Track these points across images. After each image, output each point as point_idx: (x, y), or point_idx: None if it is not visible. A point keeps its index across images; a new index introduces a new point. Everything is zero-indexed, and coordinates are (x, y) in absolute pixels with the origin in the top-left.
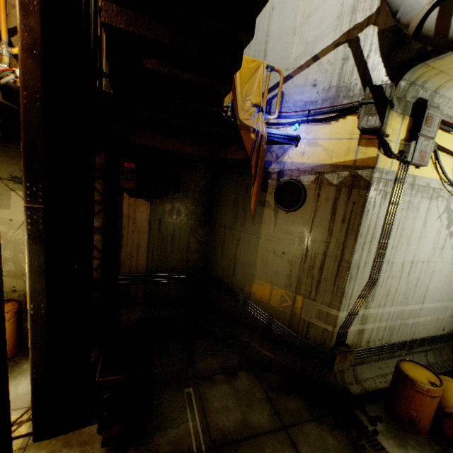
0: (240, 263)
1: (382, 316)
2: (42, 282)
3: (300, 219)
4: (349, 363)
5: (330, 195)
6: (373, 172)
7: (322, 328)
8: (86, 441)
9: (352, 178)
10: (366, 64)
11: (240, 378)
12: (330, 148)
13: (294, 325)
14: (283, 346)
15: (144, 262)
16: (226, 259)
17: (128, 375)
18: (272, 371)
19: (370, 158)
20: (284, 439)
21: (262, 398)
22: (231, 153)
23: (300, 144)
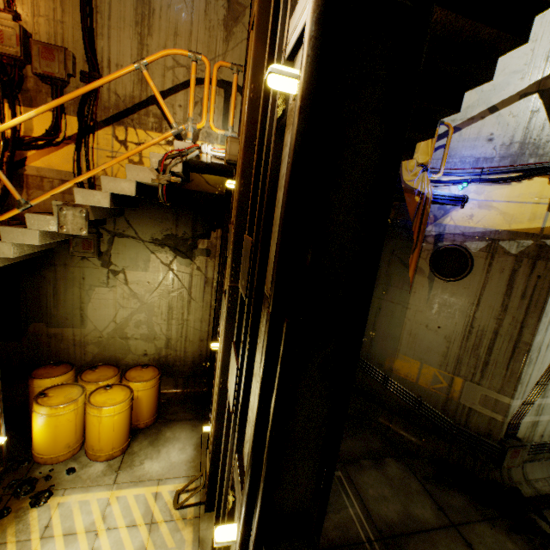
0: (379, 335)
1: None
2: None
3: (463, 291)
4: (520, 459)
5: (506, 266)
6: None
7: (488, 416)
8: None
9: (537, 248)
10: None
11: (388, 465)
12: (509, 213)
13: (449, 410)
14: (433, 433)
15: None
16: None
17: None
18: (422, 460)
19: None
20: (457, 537)
21: (420, 490)
22: None
23: (467, 206)
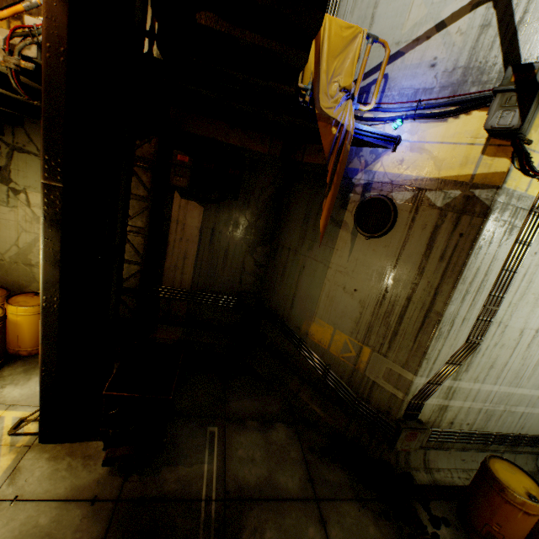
0: (300, 296)
1: (478, 395)
2: (57, 273)
3: (383, 249)
4: (418, 444)
5: (430, 221)
6: (497, 194)
7: (389, 392)
8: (91, 455)
9: (464, 200)
10: (515, 33)
11: (276, 430)
12: (441, 157)
13: (354, 382)
14: (337, 405)
15: (190, 277)
16: (285, 288)
17: (138, 395)
18: (317, 431)
19: (496, 174)
20: (313, 512)
21: (298, 459)
22: (308, 156)
23: (399, 149)
